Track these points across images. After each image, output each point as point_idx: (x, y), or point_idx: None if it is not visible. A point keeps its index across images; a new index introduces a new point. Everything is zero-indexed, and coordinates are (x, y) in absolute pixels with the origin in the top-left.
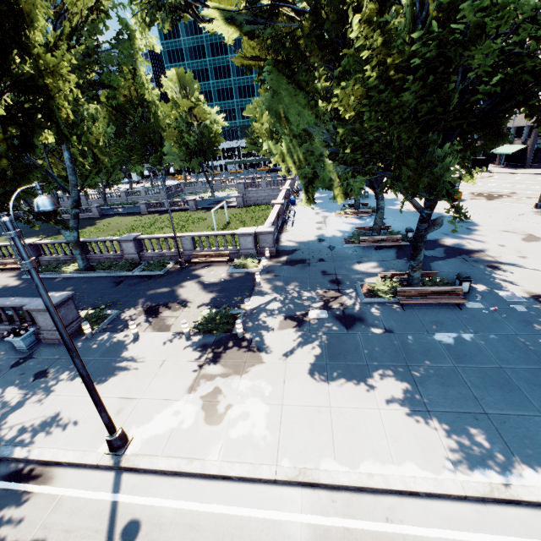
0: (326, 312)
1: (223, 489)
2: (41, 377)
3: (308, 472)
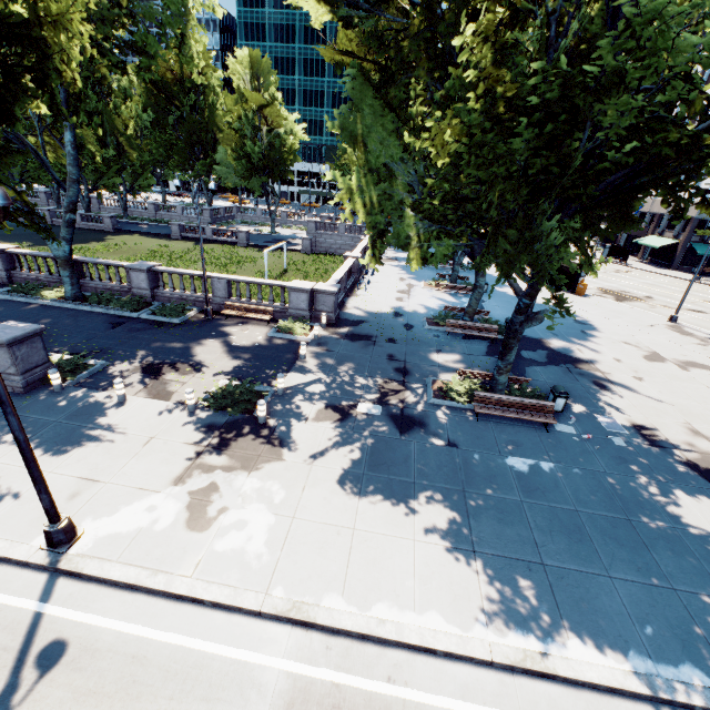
0: (380, 408)
1: (190, 614)
2: None
3: (304, 607)
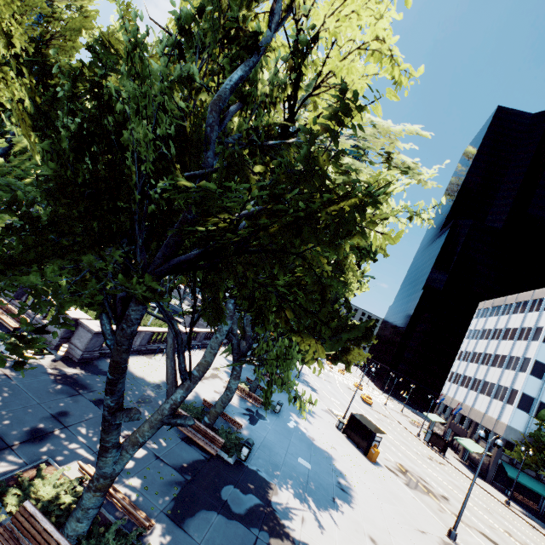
0: None
1: None
2: None
3: None
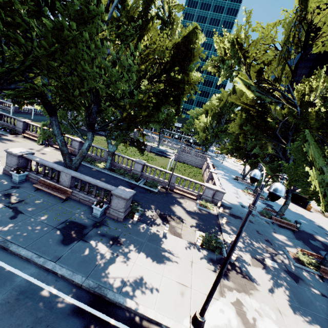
0: (276, 263)
1: None
2: (117, 243)
3: None
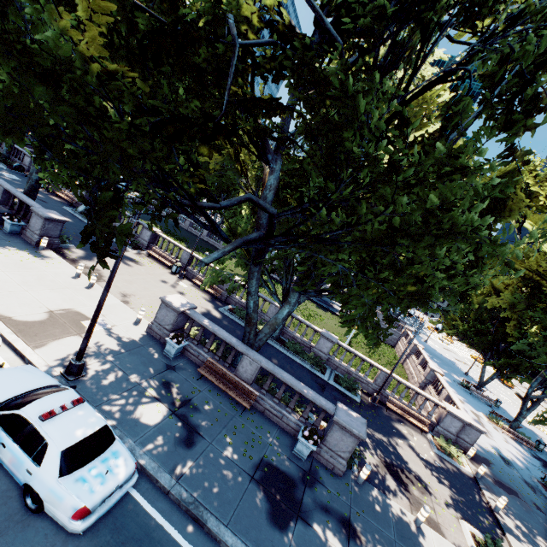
0: None
1: None
2: (354, 535)
3: None
